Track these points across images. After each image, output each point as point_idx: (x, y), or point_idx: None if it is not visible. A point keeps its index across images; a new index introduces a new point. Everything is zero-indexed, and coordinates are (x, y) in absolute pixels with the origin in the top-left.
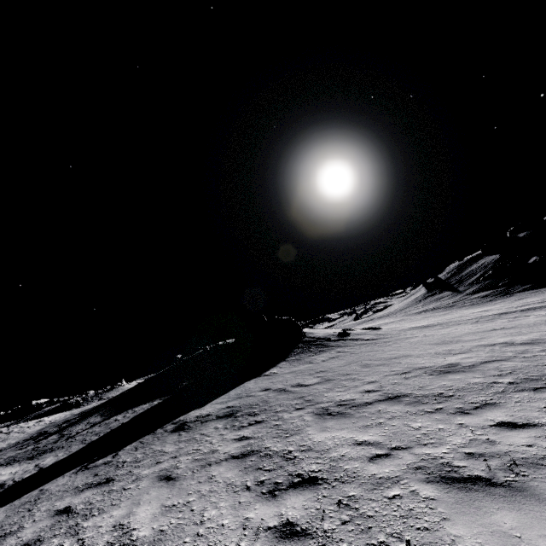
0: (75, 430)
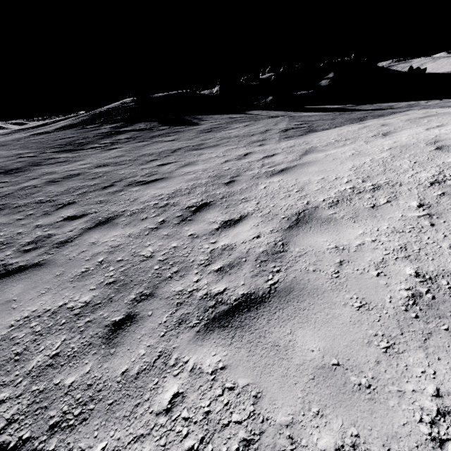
0: (239, 116)
